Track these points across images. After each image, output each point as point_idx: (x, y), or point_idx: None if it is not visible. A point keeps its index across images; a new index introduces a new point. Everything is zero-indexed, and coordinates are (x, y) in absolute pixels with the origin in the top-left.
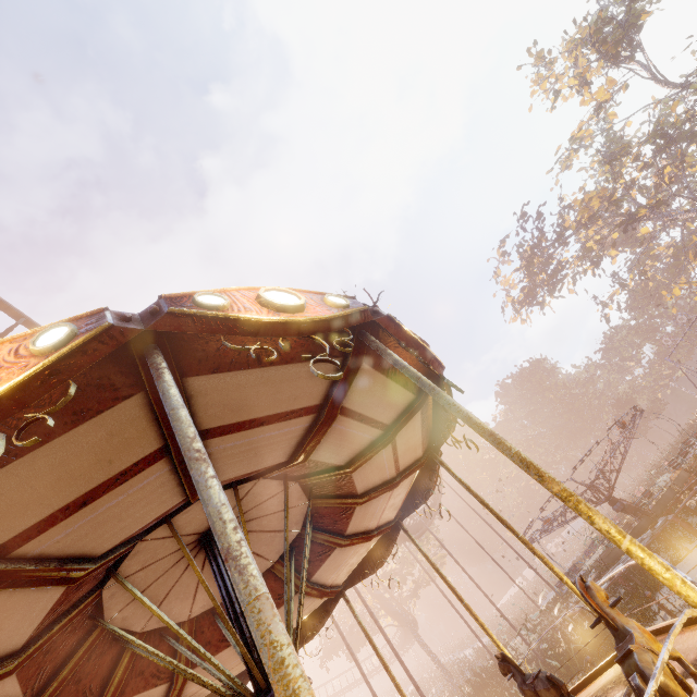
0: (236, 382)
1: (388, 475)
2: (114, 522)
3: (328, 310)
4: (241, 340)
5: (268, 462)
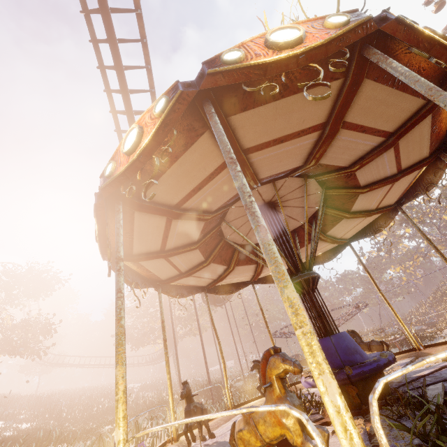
0: (423, 129)
1: (340, 235)
2: (343, 151)
3: None
4: (442, 113)
5: (363, 180)
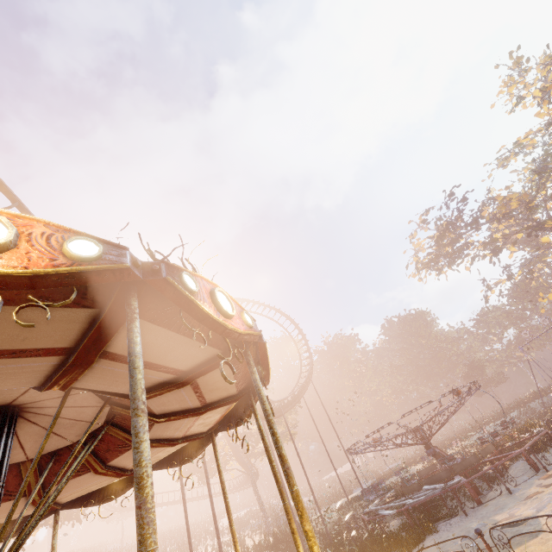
0: None
1: (191, 405)
2: None
3: (46, 261)
4: None
5: (6, 386)
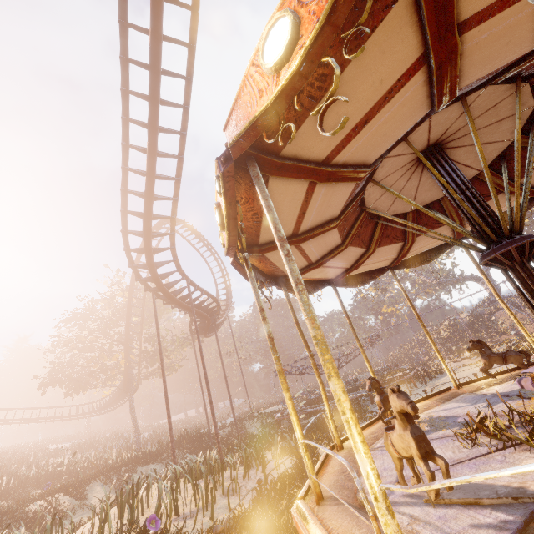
0: None
1: None
2: None
3: None
4: None
5: None
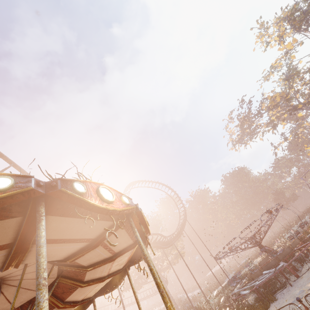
0: None
1: (106, 256)
2: None
3: None
4: None
5: None
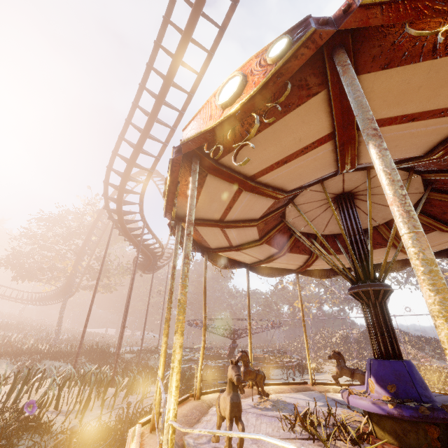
0: None
1: None
2: None
3: None
4: None
5: None
